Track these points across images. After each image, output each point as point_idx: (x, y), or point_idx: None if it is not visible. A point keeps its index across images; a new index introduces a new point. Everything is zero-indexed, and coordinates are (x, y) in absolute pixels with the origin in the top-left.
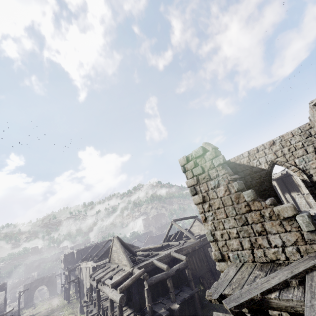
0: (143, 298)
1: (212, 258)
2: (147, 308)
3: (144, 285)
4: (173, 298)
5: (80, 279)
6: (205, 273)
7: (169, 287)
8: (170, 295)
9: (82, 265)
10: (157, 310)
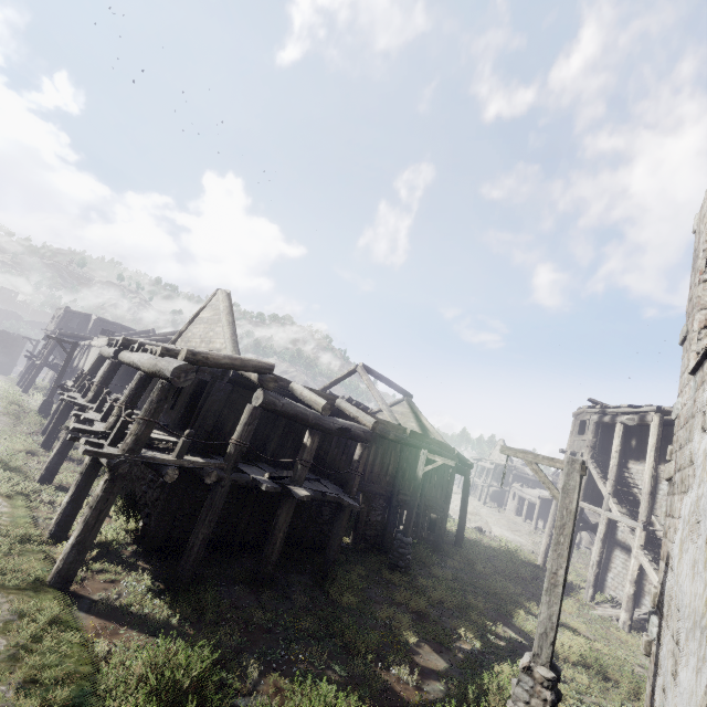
0: (223, 436)
1: (419, 472)
2: (231, 447)
3: (241, 411)
4: (299, 474)
5: (76, 367)
6: (376, 493)
7: (304, 446)
8: (297, 465)
9: (95, 341)
10: (249, 472)
